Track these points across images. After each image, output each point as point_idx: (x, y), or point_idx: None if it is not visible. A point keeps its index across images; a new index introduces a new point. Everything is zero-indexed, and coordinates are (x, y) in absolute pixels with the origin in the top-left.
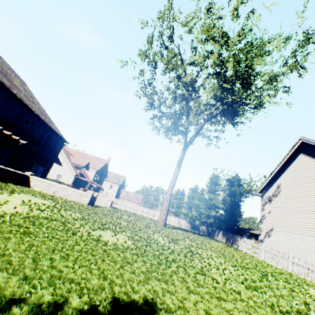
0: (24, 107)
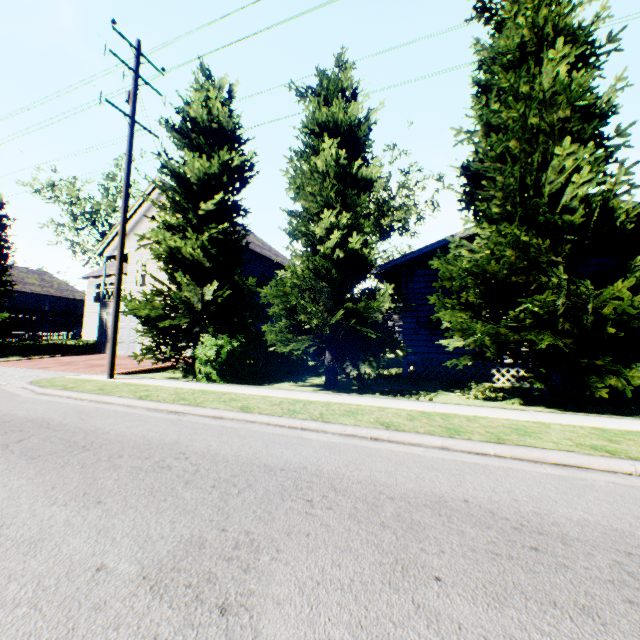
0: (39, 295)
